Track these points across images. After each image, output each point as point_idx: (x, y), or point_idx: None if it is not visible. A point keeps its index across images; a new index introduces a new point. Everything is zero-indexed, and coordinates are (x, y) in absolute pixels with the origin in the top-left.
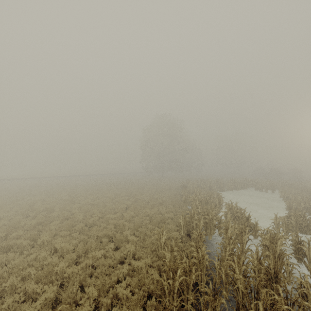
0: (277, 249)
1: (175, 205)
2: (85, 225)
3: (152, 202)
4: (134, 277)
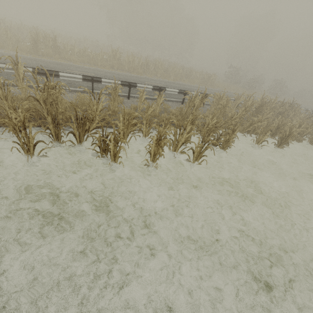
0: None
1: None
2: None
3: None
4: None
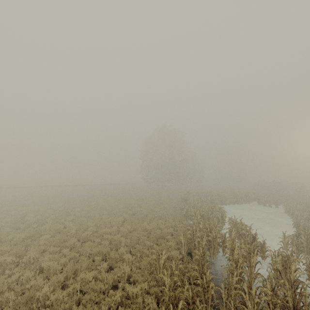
0: (291, 275)
1: (175, 219)
2: (78, 239)
3: (151, 216)
4: (128, 306)
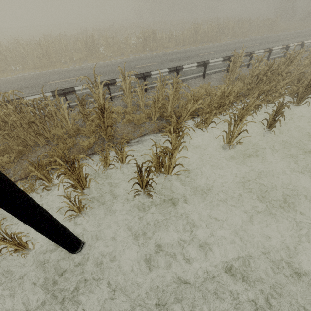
0: None
1: None
2: None
3: None
4: None
